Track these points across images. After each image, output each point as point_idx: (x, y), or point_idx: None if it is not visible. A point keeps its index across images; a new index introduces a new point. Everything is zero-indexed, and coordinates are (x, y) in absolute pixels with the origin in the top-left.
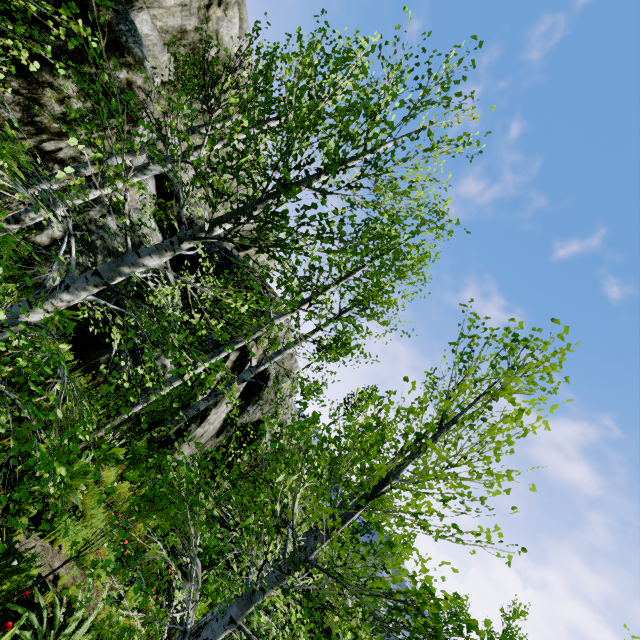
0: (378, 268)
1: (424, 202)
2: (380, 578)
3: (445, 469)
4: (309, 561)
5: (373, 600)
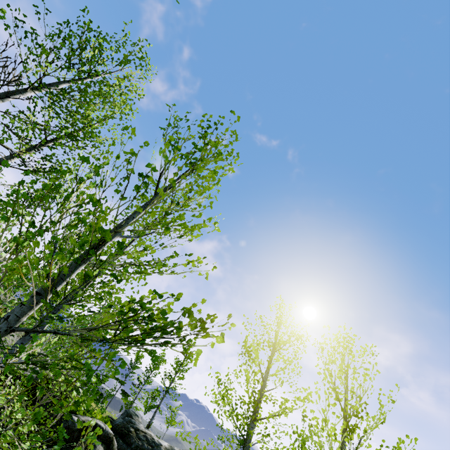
0: (86, 86)
1: (130, 33)
2: (110, 292)
3: (163, 218)
4: (15, 329)
5: (102, 330)
